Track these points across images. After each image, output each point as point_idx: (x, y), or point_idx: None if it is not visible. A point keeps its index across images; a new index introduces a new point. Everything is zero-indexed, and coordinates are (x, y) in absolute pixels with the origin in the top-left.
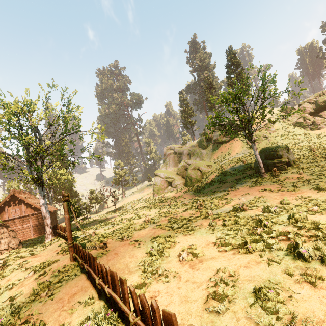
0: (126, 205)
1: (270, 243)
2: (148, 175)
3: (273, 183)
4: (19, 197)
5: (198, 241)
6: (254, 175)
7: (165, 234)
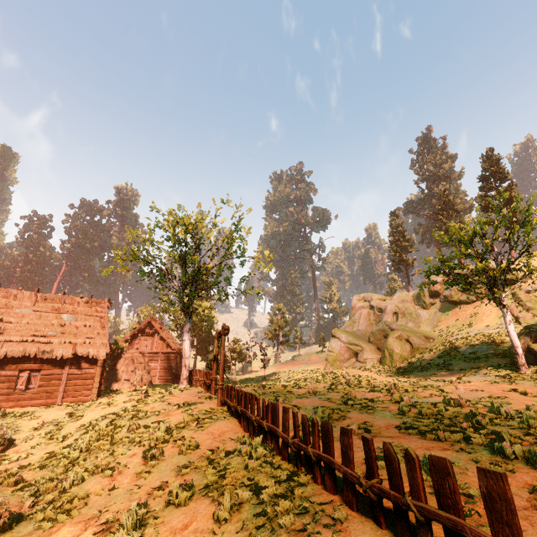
0: (279, 373)
1: (472, 436)
2: (322, 335)
3: (536, 383)
4: (155, 327)
5: (377, 421)
6: (506, 366)
7: (334, 407)
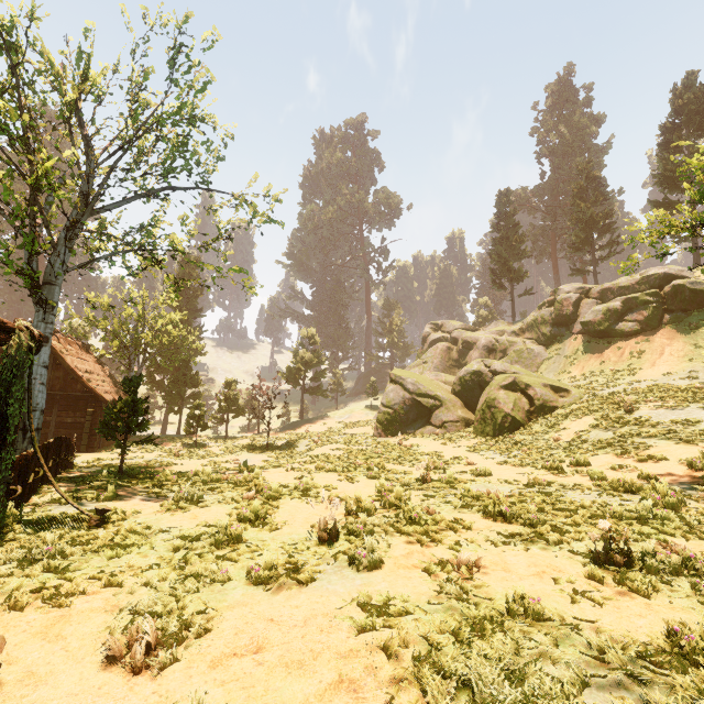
0: (296, 438)
1: None
2: (372, 381)
3: None
4: None
5: None
6: None
7: None
